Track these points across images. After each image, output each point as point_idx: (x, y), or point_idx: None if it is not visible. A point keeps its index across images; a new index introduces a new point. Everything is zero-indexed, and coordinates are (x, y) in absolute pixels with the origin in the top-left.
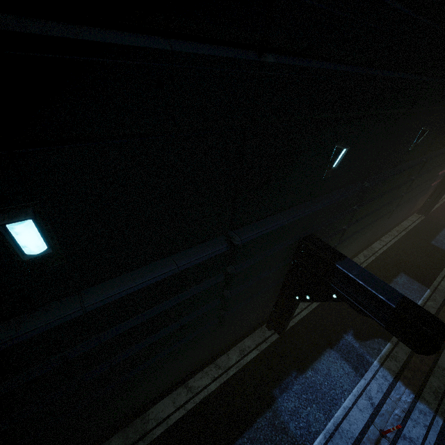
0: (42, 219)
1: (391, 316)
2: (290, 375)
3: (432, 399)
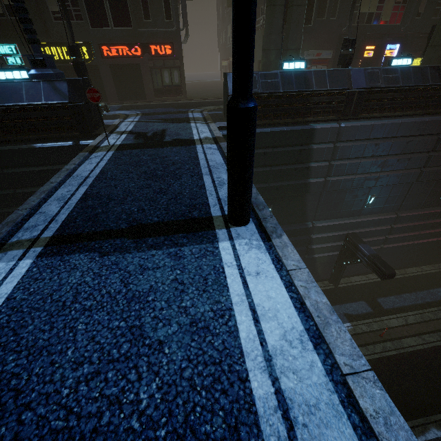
0: None
1: None
2: None
3: None
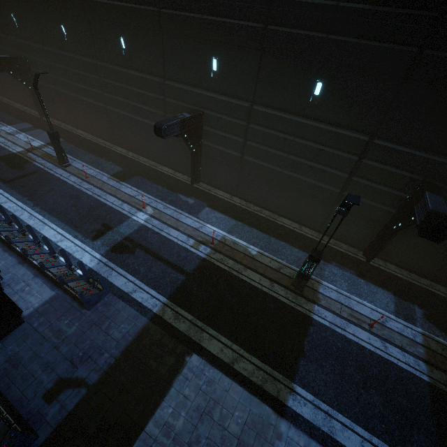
0: (323, 86)
1: (425, 217)
2: (350, 270)
3: (440, 377)
